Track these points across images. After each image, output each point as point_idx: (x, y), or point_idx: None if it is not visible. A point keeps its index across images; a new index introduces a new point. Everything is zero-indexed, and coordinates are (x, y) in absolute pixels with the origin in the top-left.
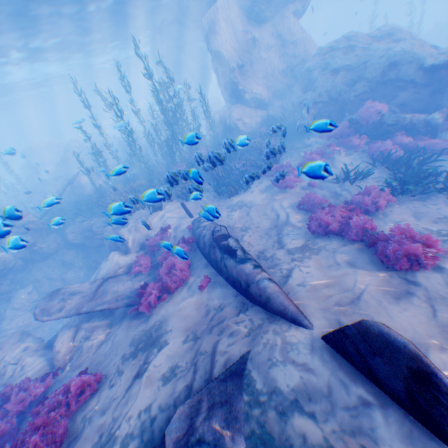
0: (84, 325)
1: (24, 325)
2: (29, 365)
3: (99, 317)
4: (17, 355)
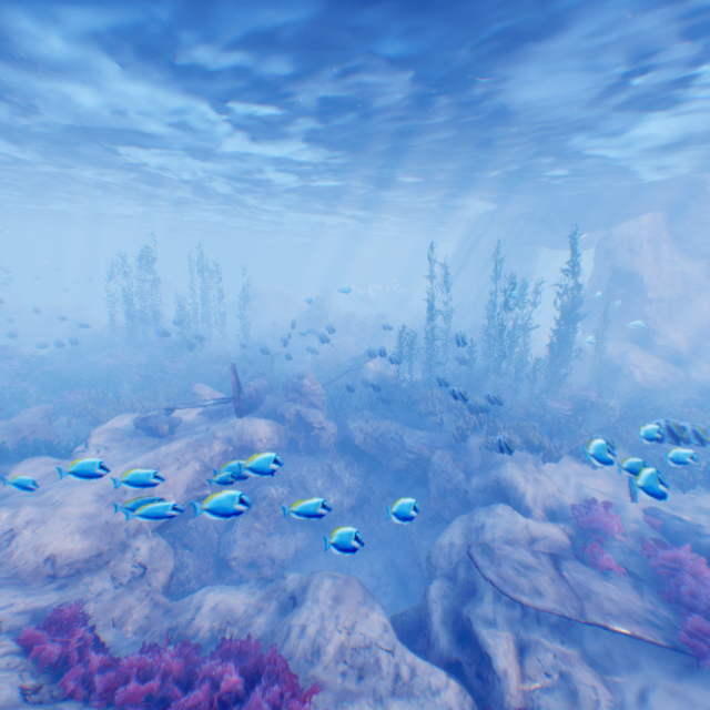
0: (542, 639)
1: (253, 549)
2: (423, 670)
3: (547, 631)
4: (383, 633)
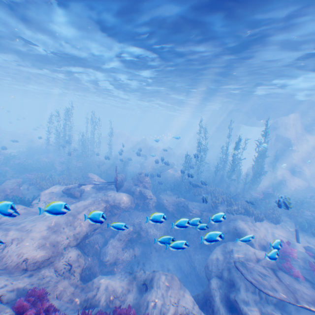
0: (274, 313)
1: (115, 256)
2: None
3: (274, 308)
4: (193, 306)
